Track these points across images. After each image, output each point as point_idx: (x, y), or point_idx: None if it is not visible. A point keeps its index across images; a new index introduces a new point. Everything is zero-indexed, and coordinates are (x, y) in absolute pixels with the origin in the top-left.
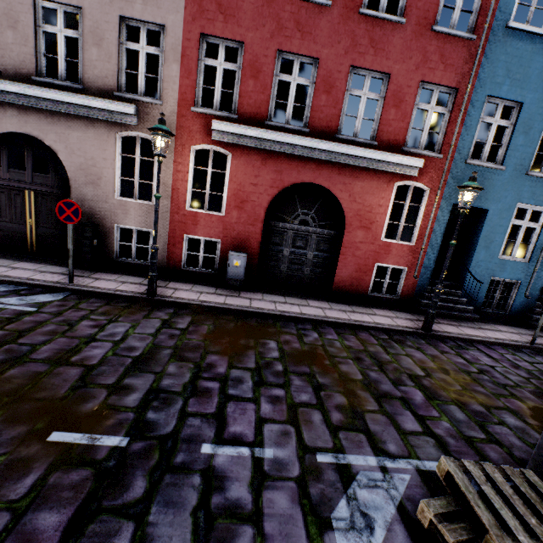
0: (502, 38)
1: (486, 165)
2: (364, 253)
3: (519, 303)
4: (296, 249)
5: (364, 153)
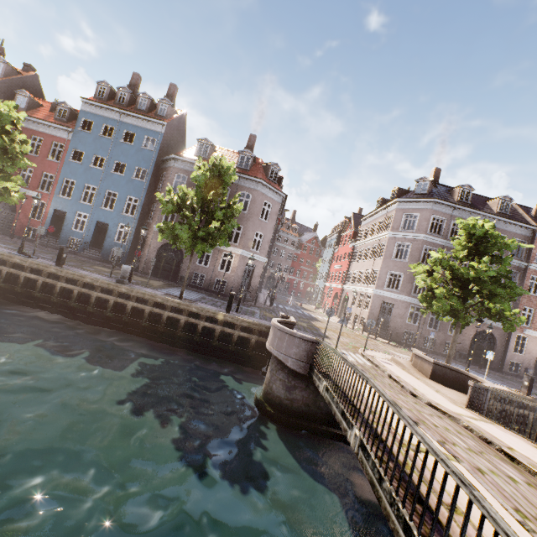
0: (69, 163)
1: (64, 198)
2: (23, 221)
3: (81, 248)
4: (3, 218)
5: (21, 189)
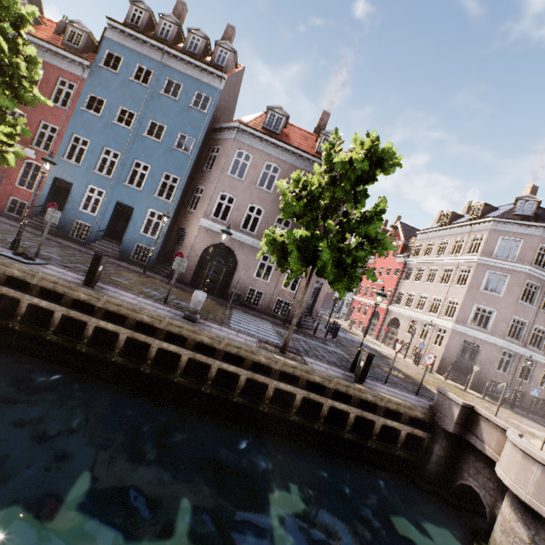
0: (81, 113)
1: (71, 163)
2: (5, 189)
3: (91, 237)
4: None
5: None
